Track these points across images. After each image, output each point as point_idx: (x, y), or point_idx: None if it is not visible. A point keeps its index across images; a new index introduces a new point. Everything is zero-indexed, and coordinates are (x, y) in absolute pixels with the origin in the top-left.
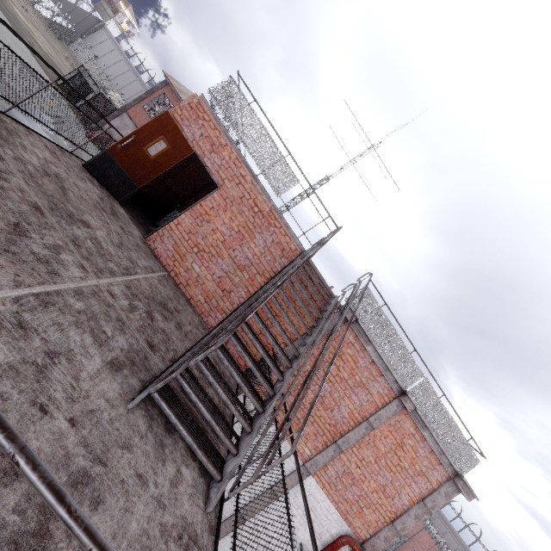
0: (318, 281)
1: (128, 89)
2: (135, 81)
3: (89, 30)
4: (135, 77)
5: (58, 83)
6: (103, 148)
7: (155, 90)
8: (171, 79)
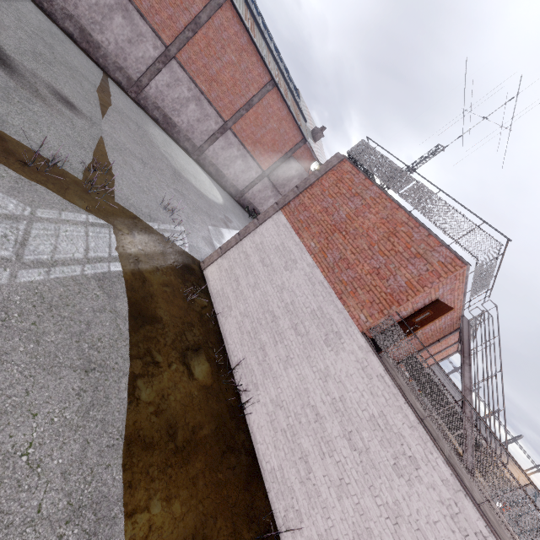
0: (458, 323)
1: None
2: None
3: None
4: None
5: None
6: None
7: None
8: None
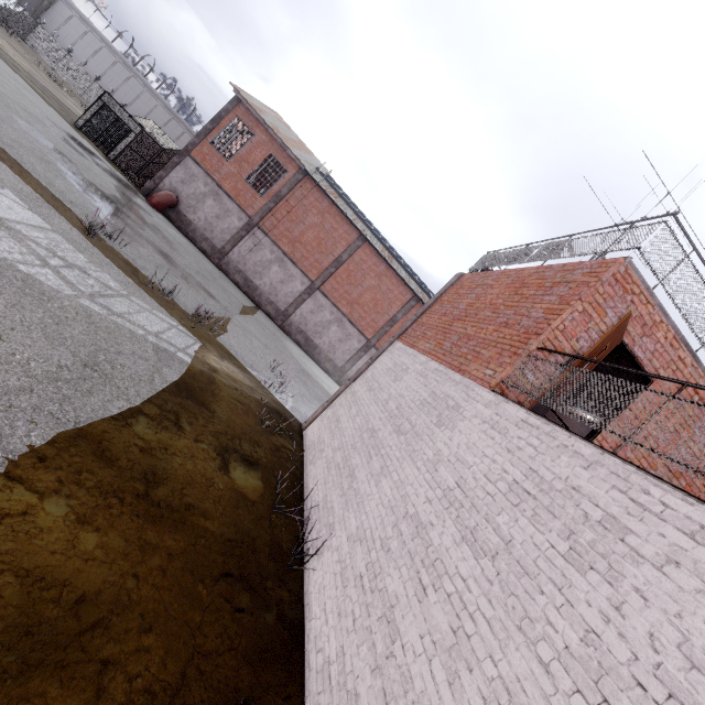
0: None
1: (123, 93)
2: (129, 78)
3: (40, 6)
4: (128, 71)
5: (76, 125)
6: (169, 215)
7: (224, 115)
8: (243, 93)
